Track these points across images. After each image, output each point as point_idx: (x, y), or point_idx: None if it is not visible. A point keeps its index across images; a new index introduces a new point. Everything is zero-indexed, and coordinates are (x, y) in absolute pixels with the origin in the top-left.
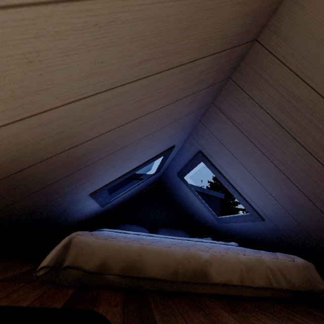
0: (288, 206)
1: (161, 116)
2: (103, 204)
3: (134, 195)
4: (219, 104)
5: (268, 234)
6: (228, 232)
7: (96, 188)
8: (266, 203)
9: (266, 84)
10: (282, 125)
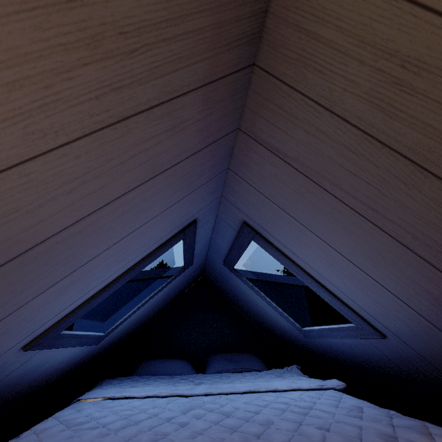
0: (433, 314)
1: (92, 165)
2: (89, 342)
3: (166, 304)
4: (251, 128)
5: (397, 360)
6: (324, 352)
7: (34, 334)
8: (382, 307)
9: (332, 52)
10: (390, 144)
